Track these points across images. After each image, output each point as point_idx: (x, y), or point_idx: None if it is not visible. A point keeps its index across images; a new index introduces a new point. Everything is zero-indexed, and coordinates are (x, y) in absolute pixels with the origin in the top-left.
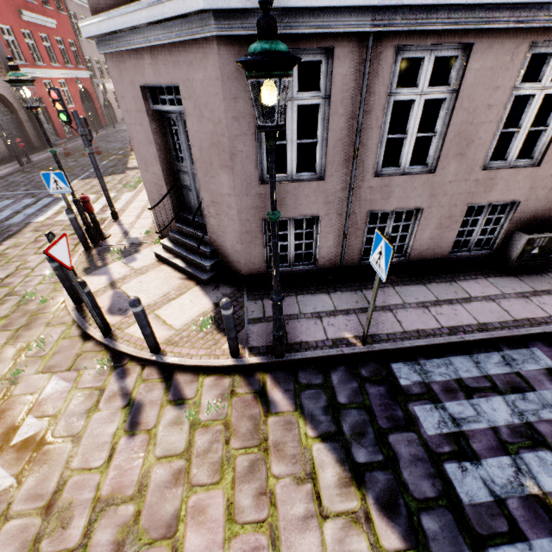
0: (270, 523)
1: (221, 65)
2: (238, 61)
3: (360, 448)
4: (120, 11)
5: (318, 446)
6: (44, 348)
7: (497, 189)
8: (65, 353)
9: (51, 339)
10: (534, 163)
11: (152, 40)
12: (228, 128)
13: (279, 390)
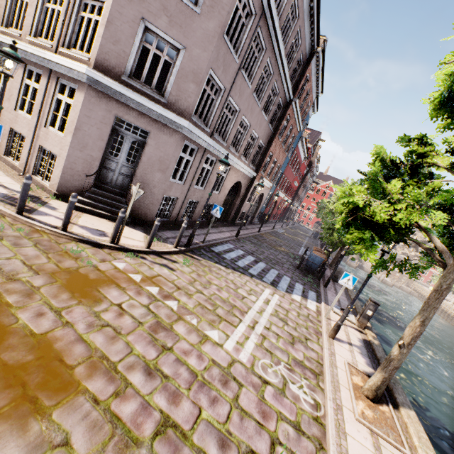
0: (223, 276)
1: (178, 140)
2: (225, 162)
3: (222, 263)
4: (137, 95)
5: (216, 264)
6: (82, 253)
7: (212, 199)
8: (99, 254)
9: (76, 249)
10: (218, 193)
11: (145, 111)
12: (171, 158)
13: (196, 256)
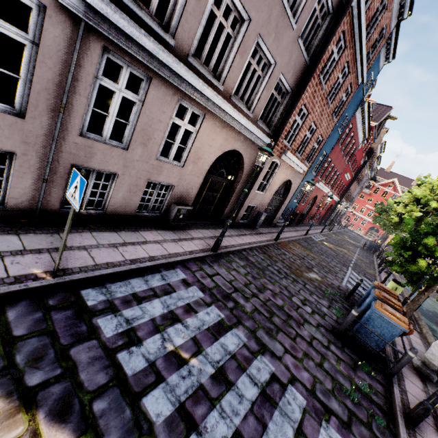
0: None
1: None
2: None
3: (37, 371)
4: None
5: None
6: None
7: (164, 174)
8: None
9: None
10: (181, 165)
11: None
12: None
13: None
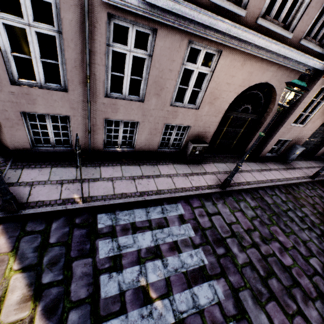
0: None
1: None
2: None
3: (50, 273)
4: None
5: (17, 276)
6: None
7: (179, 118)
8: None
9: None
10: (196, 107)
11: None
12: None
13: (4, 237)
